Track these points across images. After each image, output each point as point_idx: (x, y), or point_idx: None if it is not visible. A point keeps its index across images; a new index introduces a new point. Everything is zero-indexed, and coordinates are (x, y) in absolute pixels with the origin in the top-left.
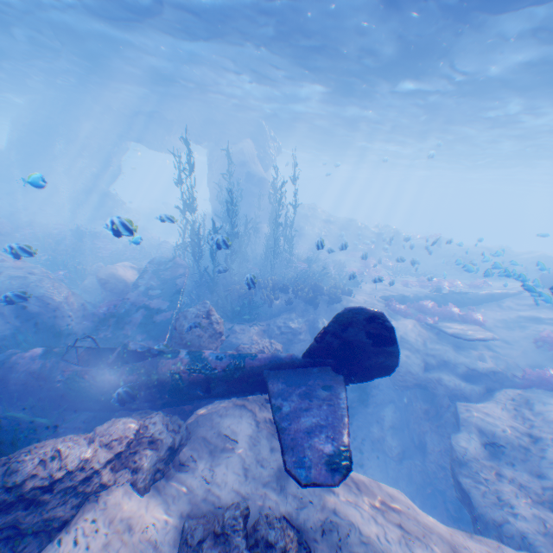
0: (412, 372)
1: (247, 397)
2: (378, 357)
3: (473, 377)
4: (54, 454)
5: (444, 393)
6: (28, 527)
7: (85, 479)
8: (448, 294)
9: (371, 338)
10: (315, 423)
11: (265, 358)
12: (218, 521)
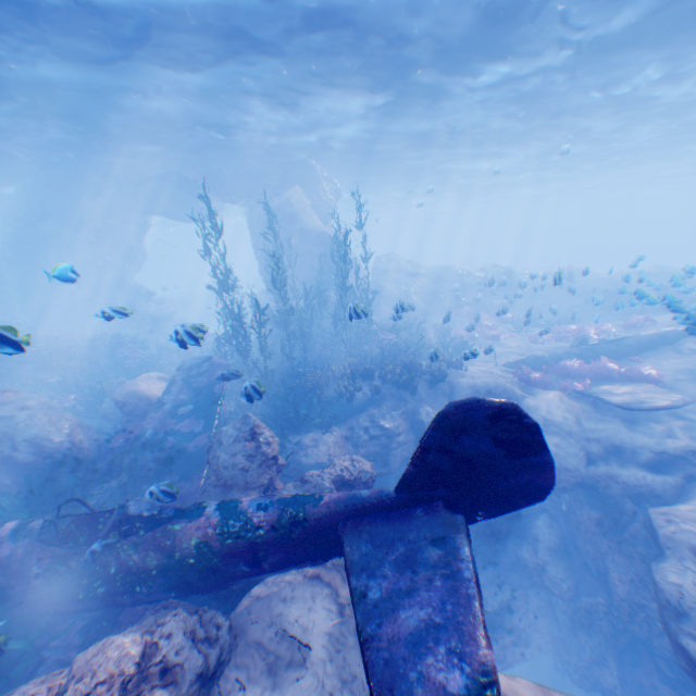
0: (569, 468)
1: (322, 560)
2: (518, 475)
3: (662, 463)
4: None
5: (623, 493)
6: None
7: None
8: (599, 344)
9: (501, 446)
10: (428, 625)
11: (336, 500)
12: None
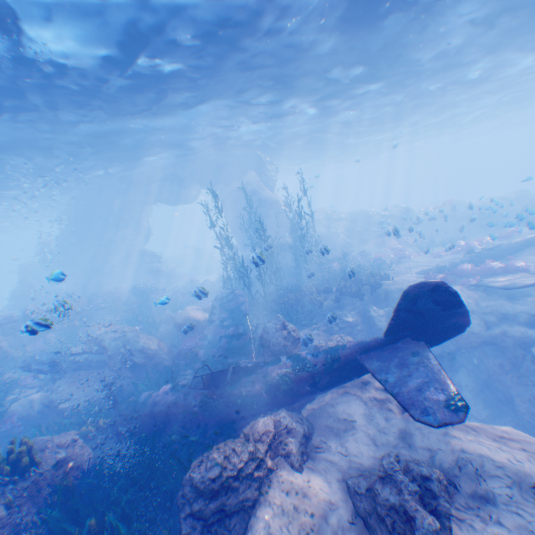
0: (475, 333)
1: (343, 384)
2: (449, 319)
3: None
4: (230, 450)
5: (514, 344)
6: (231, 508)
7: (256, 466)
8: (482, 252)
9: (438, 305)
10: (421, 382)
11: (353, 345)
12: (377, 469)
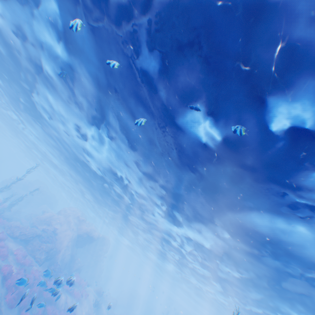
0: None
1: None
2: None
3: None
4: None
5: None
6: None
7: None
8: None
9: None
10: None
11: None
12: None
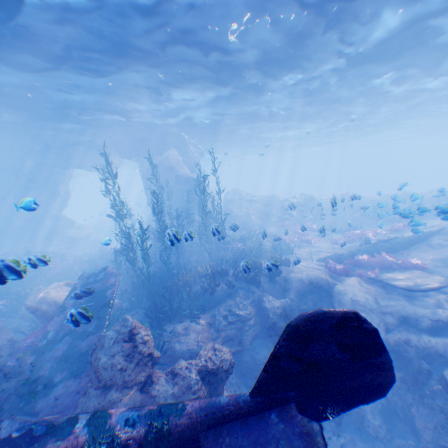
0: None
1: None
2: (362, 375)
3: (440, 329)
4: None
5: (417, 355)
6: None
7: None
8: (378, 243)
9: (346, 351)
10: None
11: (199, 411)
12: None
